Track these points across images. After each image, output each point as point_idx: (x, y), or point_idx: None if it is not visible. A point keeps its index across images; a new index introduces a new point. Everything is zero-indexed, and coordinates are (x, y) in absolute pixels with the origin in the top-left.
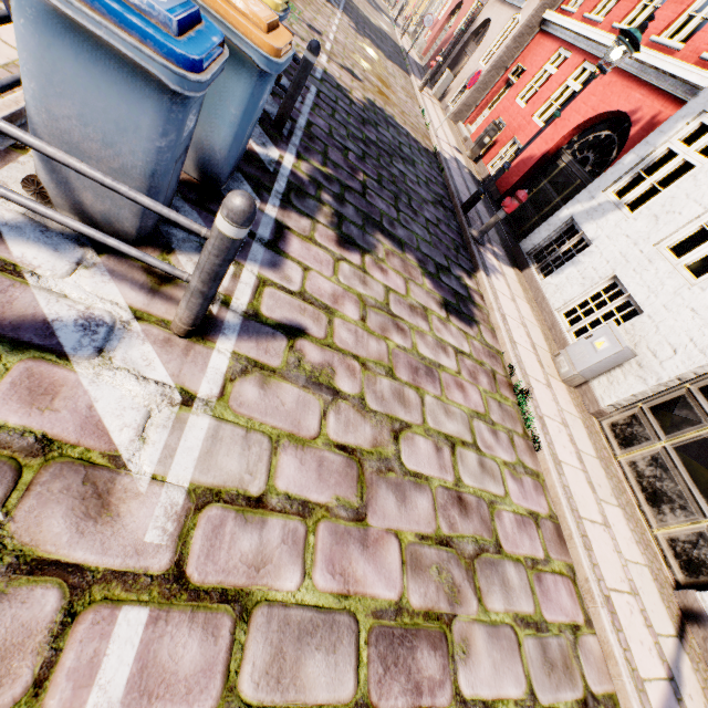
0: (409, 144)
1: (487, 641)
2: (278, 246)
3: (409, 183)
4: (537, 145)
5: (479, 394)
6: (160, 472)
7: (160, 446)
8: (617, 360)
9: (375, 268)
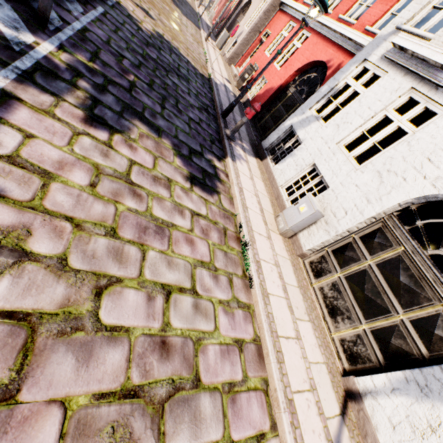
0: (188, 68)
1: None
2: None
3: (180, 92)
4: (275, 80)
5: (208, 246)
6: None
7: None
8: (313, 219)
9: (124, 145)
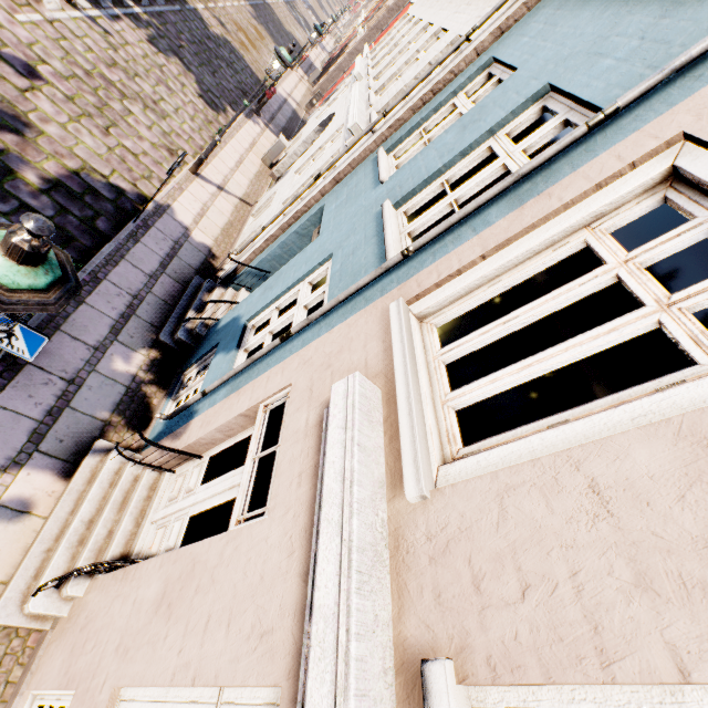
0: (244, 69)
1: (141, 112)
2: (115, 19)
3: (223, 72)
4: None
5: (194, 114)
6: (52, 11)
7: (54, 9)
8: (279, 149)
9: (164, 59)
